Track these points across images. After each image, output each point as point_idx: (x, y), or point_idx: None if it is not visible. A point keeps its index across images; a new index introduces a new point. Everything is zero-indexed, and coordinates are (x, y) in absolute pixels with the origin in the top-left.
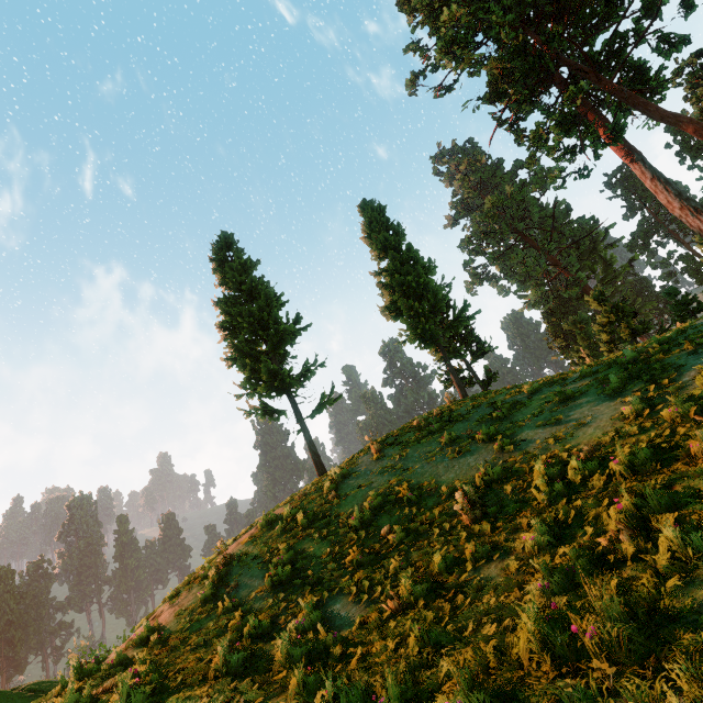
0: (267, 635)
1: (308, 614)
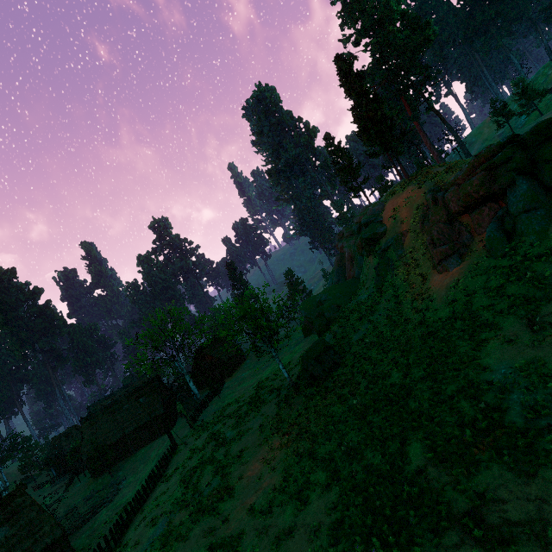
0: None
1: None
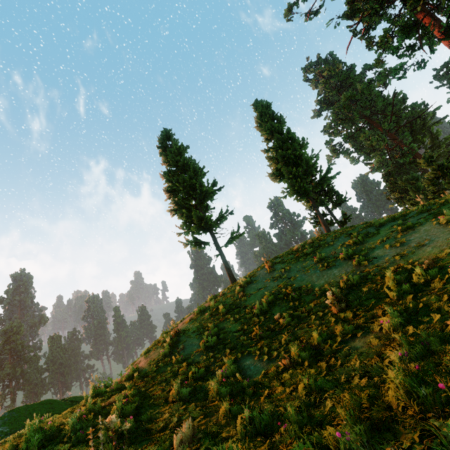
0: (203, 378)
1: (228, 366)
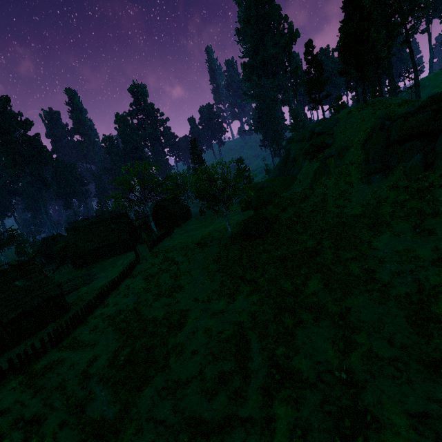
0: None
1: None
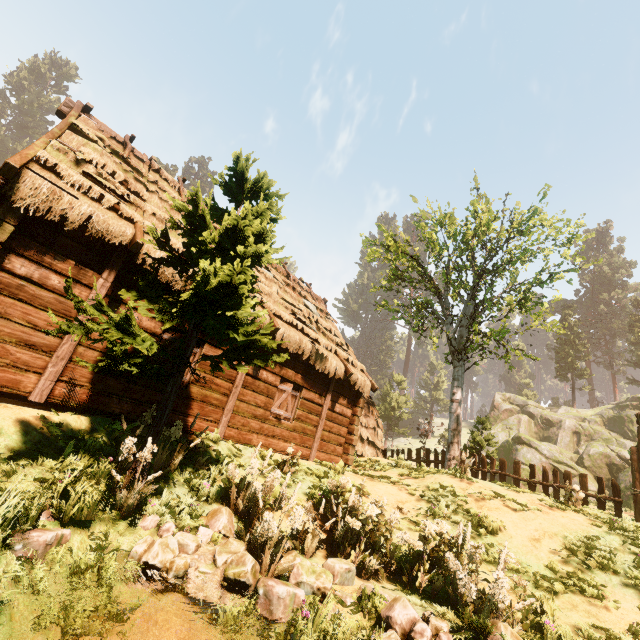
0: None
1: None
